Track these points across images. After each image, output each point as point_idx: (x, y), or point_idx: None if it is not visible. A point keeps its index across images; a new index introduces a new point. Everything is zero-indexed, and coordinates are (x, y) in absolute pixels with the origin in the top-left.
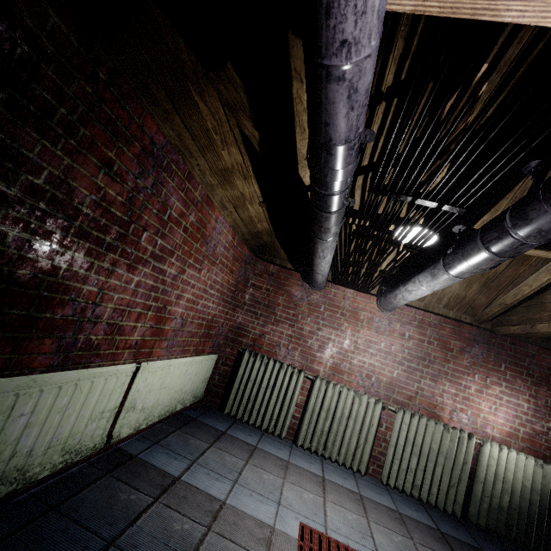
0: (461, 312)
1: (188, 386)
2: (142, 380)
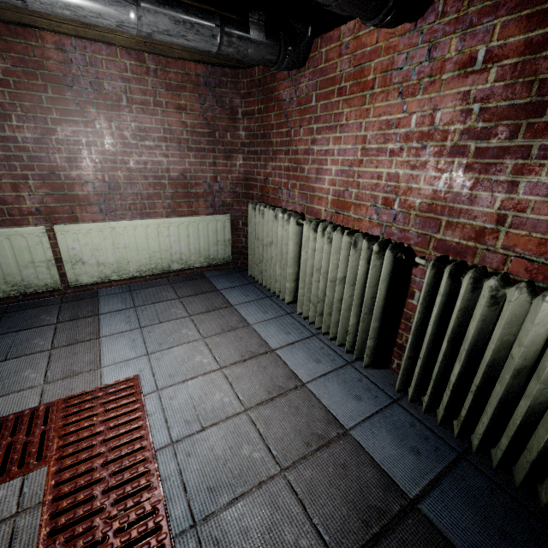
0: None
1: (180, 247)
2: (71, 240)
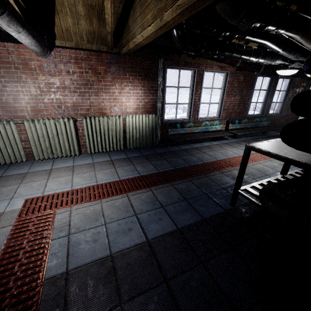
0: (99, 44)
1: None
2: None
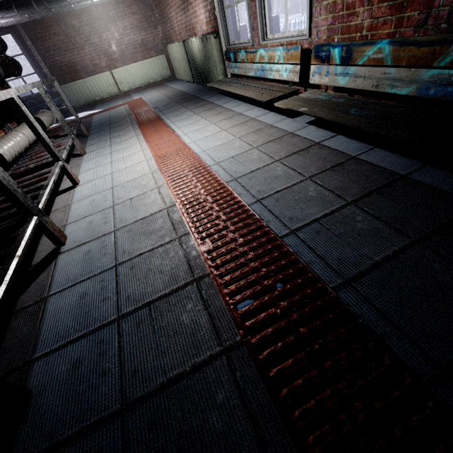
0: None
1: (150, 73)
2: (117, 75)
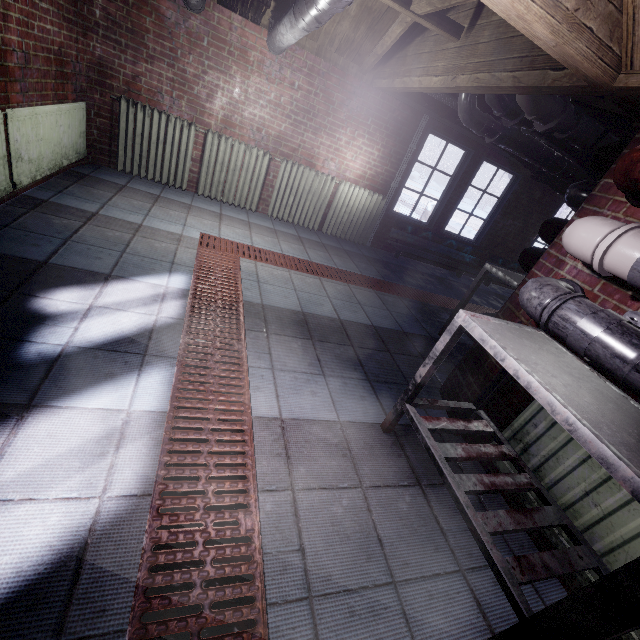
0: (351, 59)
1: (65, 140)
2: (15, 129)
